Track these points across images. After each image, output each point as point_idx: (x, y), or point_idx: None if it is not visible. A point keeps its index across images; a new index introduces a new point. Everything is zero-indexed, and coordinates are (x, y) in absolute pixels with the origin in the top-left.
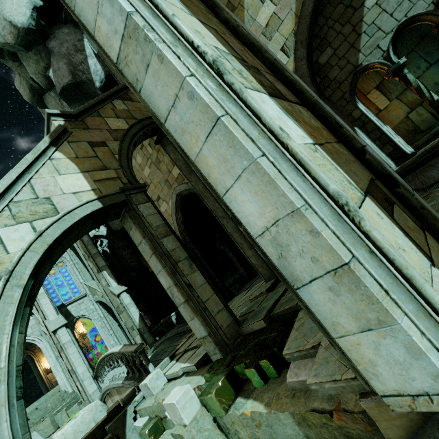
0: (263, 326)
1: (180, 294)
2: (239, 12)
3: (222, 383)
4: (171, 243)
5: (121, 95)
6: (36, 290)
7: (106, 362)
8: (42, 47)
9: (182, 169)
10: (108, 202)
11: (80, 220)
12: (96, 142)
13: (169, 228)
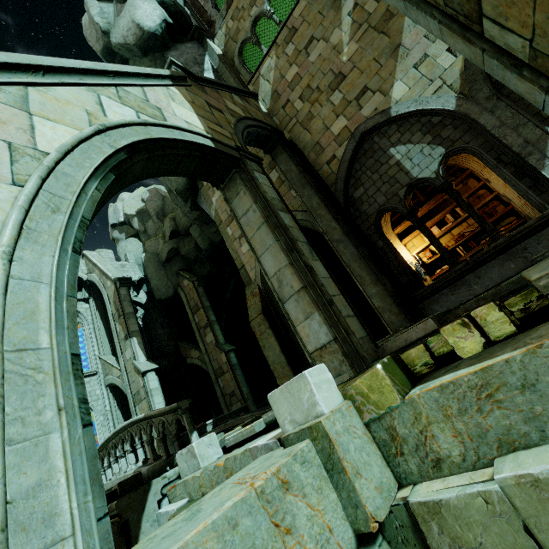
0: (429, 331)
1: (296, 277)
2: (398, 19)
3: (389, 360)
4: (288, 220)
5: (239, 95)
6: (124, 173)
7: (111, 448)
8: (159, 55)
9: (292, 182)
10: (221, 149)
11: (189, 144)
12: (213, 105)
13: (286, 207)
